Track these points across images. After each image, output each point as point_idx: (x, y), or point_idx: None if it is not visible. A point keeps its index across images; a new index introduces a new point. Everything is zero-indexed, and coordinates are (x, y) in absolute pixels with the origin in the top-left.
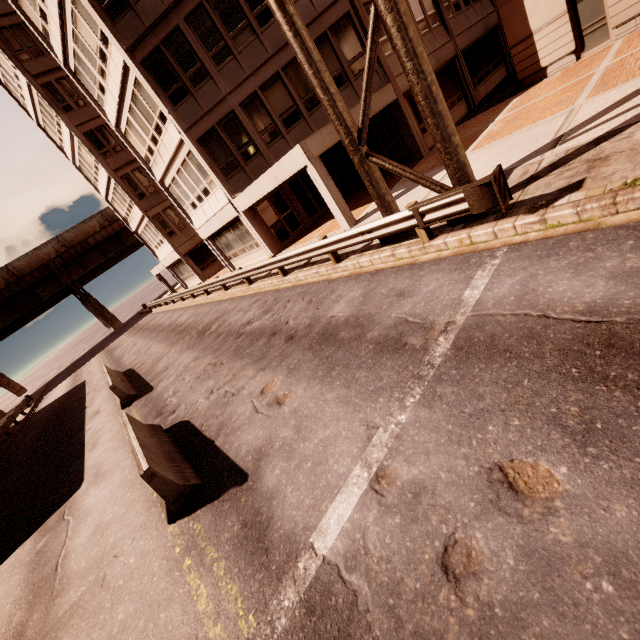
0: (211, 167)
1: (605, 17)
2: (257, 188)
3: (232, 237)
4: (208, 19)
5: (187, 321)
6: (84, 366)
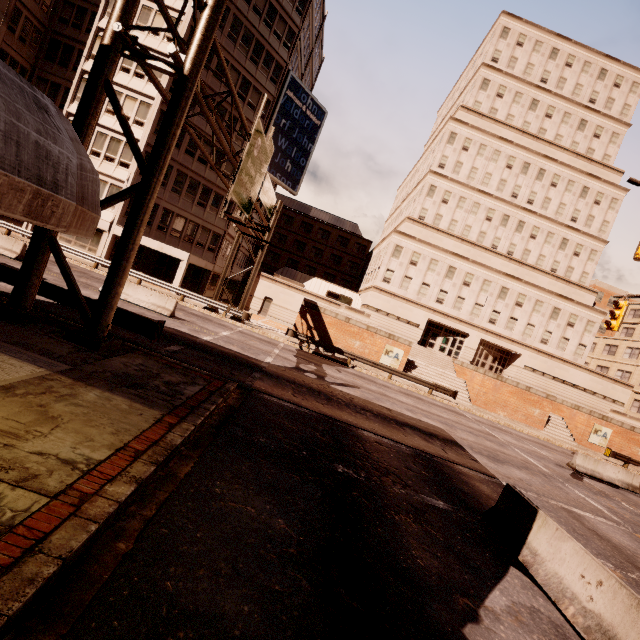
0: (124, 205)
1: (268, 311)
2: (144, 240)
3: None
4: (185, 180)
5: None
6: None
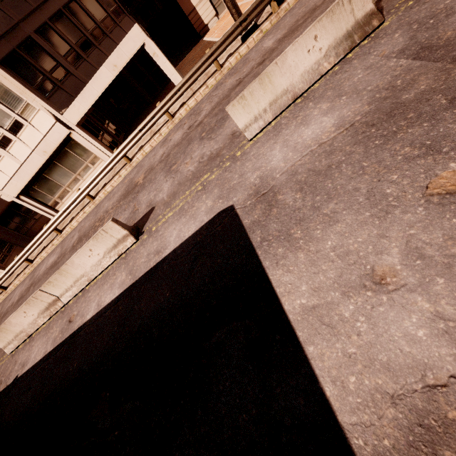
0: (26, 87)
1: None
2: (94, 87)
3: (58, 172)
4: None
5: (68, 245)
6: None
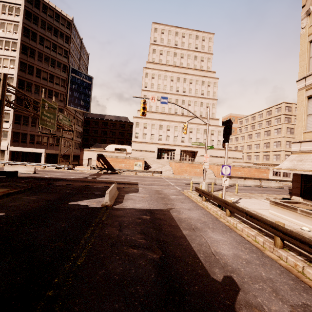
0: (11, 137)
1: (91, 163)
2: (24, 149)
3: None
4: (36, 120)
5: None
6: None
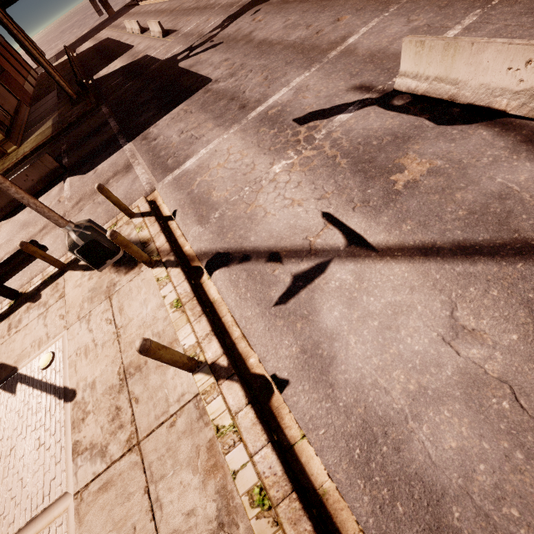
0: None
1: None
2: None
3: None
4: None
5: (165, 8)
6: (98, 35)
